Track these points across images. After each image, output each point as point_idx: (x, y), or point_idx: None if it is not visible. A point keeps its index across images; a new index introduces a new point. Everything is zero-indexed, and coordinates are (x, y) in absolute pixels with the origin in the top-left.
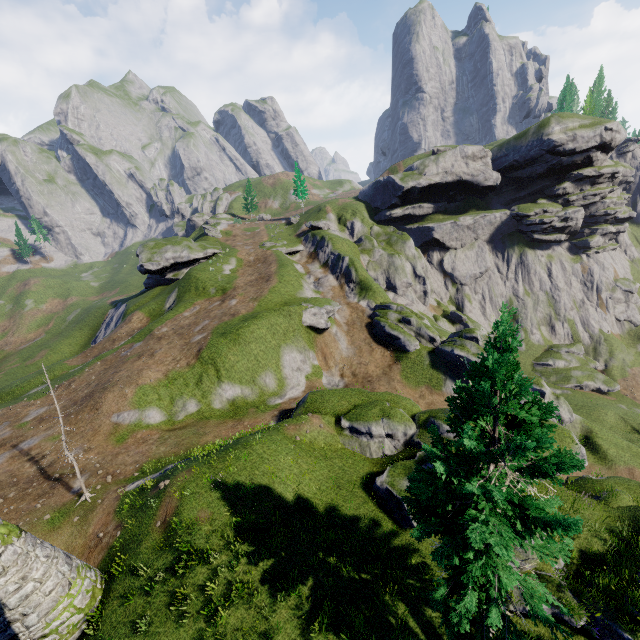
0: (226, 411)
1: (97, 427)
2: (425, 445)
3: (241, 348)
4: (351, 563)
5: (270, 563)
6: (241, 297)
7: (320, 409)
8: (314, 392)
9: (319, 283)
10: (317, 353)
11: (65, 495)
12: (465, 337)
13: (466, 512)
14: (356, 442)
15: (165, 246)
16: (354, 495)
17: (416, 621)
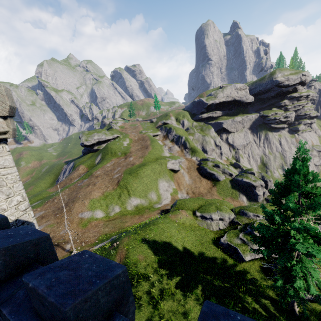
0: (134, 211)
1: (72, 220)
2: (268, 210)
3: (139, 180)
4: (218, 279)
5: (178, 279)
6: (134, 156)
7: (184, 207)
8: (180, 199)
9: (170, 149)
10: (174, 182)
11: (63, 252)
12: (248, 173)
13: (291, 241)
14: (204, 223)
15: (93, 133)
16: (210, 247)
17: (258, 305)
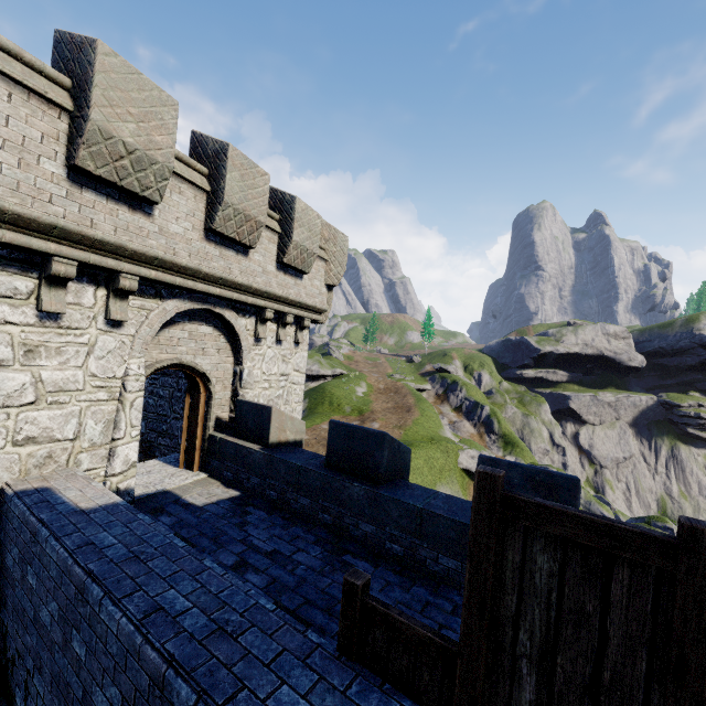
0: None
1: None
2: None
3: None
4: None
5: None
6: (383, 422)
7: None
8: None
9: (455, 426)
10: None
11: None
12: (655, 525)
13: None
14: None
15: None
16: None
17: None
